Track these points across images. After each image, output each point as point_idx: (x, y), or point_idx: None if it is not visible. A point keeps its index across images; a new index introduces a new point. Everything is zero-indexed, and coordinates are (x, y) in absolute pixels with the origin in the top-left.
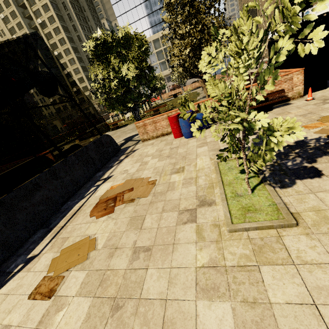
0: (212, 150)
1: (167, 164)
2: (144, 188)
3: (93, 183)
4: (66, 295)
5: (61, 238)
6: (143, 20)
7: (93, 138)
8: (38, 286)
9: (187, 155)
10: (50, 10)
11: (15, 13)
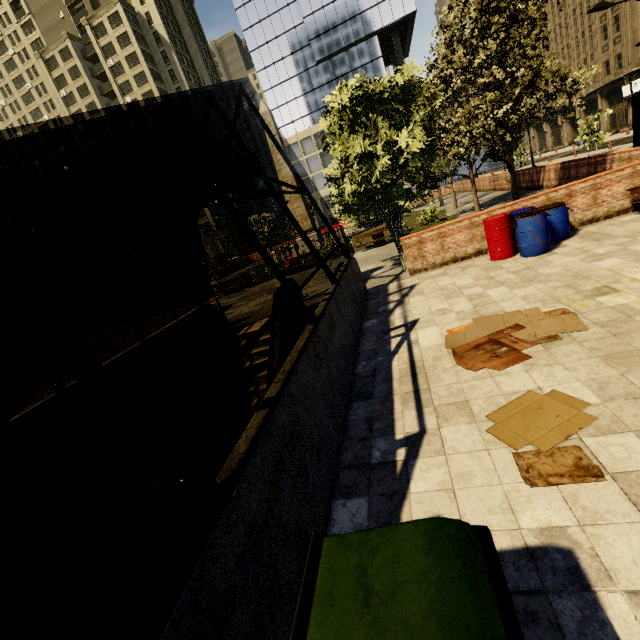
0: (639, 259)
1: (550, 289)
2: (555, 321)
3: (381, 334)
4: (639, 469)
5: (448, 405)
6: (310, 95)
7: (254, 288)
8: (525, 467)
9: (581, 273)
10: (148, 82)
11: (87, 87)
